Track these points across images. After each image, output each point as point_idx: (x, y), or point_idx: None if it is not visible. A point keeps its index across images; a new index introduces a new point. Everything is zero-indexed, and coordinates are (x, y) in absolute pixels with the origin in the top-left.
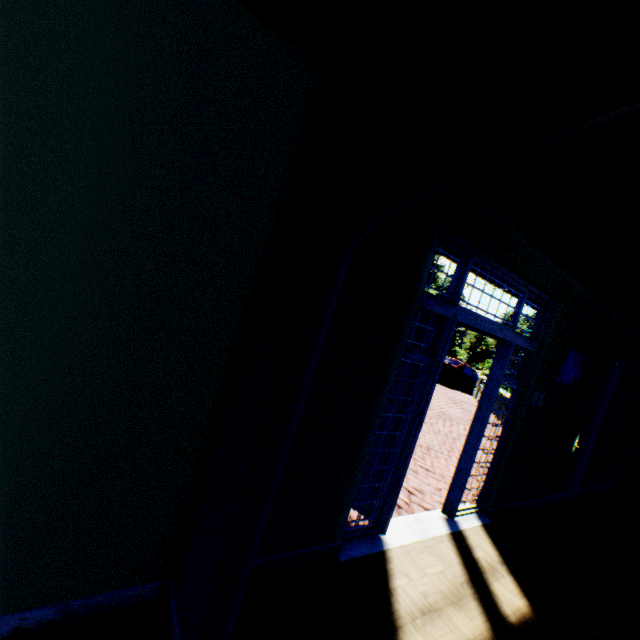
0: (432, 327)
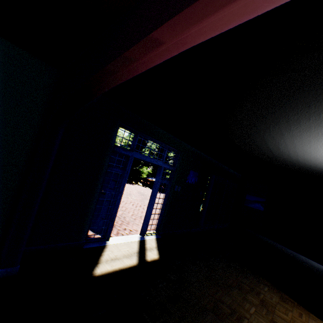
0: (125, 159)
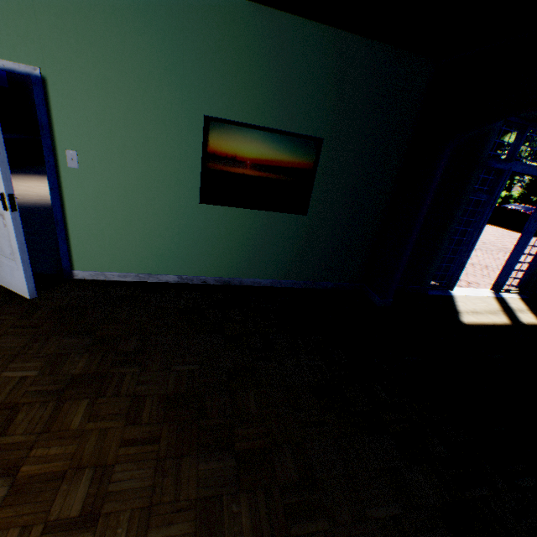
0: (493, 177)
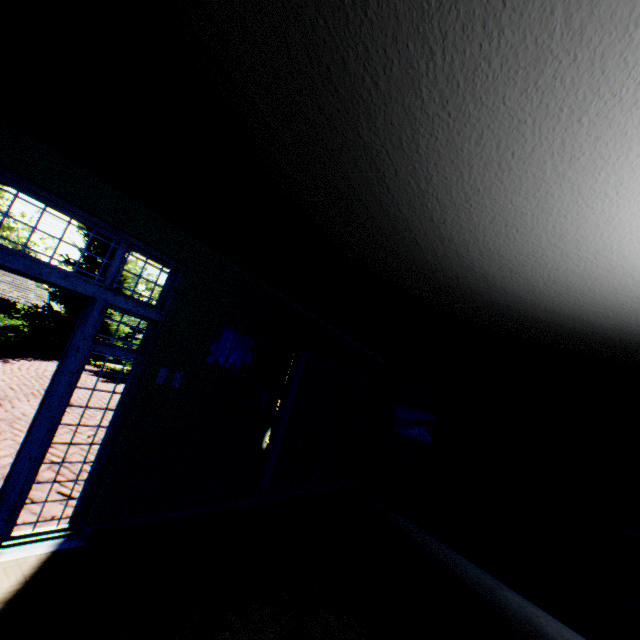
0: None
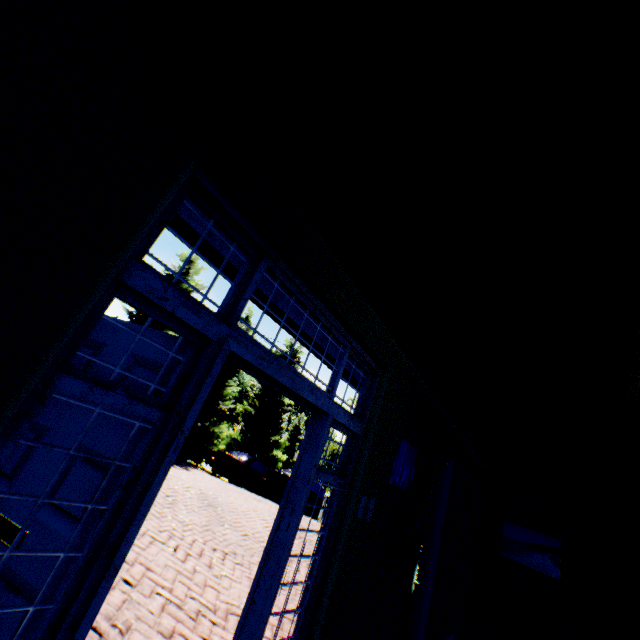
0: (183, 356)
